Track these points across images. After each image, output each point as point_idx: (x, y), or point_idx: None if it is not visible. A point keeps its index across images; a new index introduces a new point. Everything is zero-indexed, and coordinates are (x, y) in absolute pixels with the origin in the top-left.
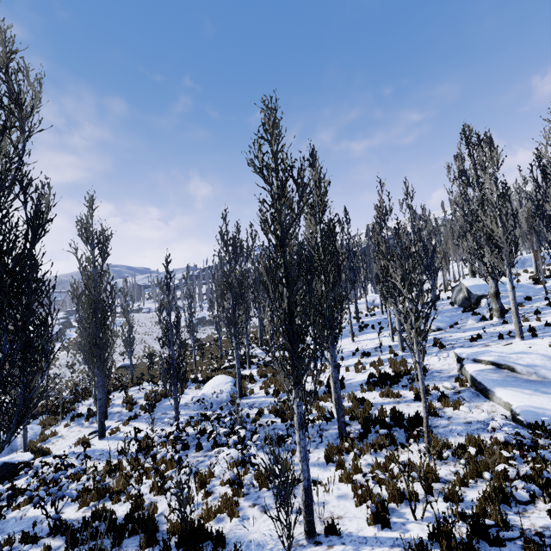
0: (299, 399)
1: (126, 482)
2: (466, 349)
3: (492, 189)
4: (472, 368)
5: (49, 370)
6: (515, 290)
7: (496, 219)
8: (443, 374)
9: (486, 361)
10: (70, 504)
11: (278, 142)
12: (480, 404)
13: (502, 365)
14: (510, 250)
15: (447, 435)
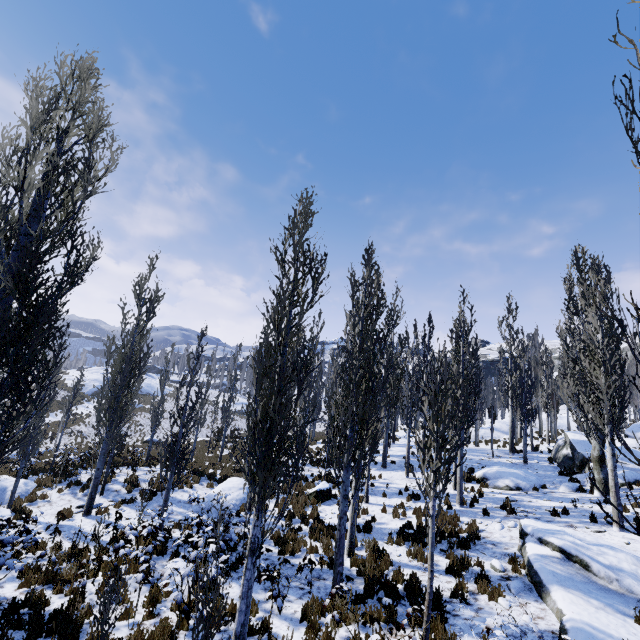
0: (256, 517)
1: (76, 571)
2: (536, 523)
3: (595, 325)
4: (533, 549)
5: (76, 426)
6: (616, 458)
7: (599, 361)
8: (499, 548)
9: (554, 544)
10: (15, 579)
11: (301, 235)
12: (527, 602)
13: (573, 556)
14: (610, 403)
15: (464, 630)
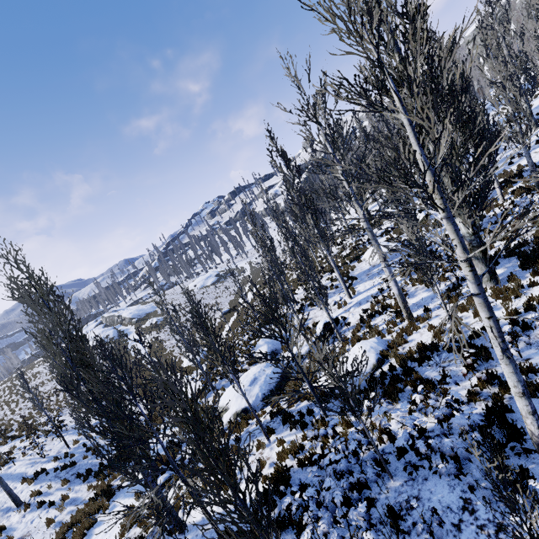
0: None
1: None
2: None
3: None
4: None
5: (164, 344)
6: None
7: None
8: None
9: None
10: (429, 289)
11: None
12: None
13: None
14: None
15: None
